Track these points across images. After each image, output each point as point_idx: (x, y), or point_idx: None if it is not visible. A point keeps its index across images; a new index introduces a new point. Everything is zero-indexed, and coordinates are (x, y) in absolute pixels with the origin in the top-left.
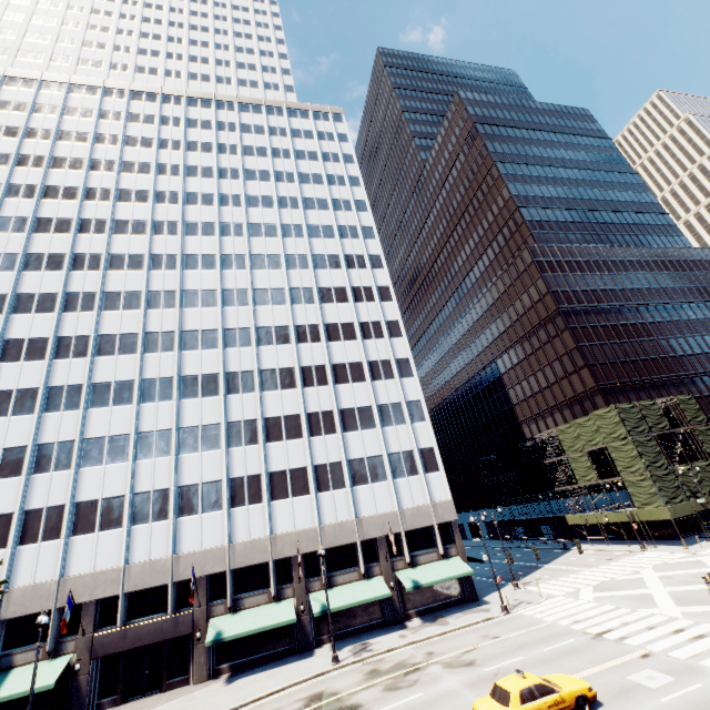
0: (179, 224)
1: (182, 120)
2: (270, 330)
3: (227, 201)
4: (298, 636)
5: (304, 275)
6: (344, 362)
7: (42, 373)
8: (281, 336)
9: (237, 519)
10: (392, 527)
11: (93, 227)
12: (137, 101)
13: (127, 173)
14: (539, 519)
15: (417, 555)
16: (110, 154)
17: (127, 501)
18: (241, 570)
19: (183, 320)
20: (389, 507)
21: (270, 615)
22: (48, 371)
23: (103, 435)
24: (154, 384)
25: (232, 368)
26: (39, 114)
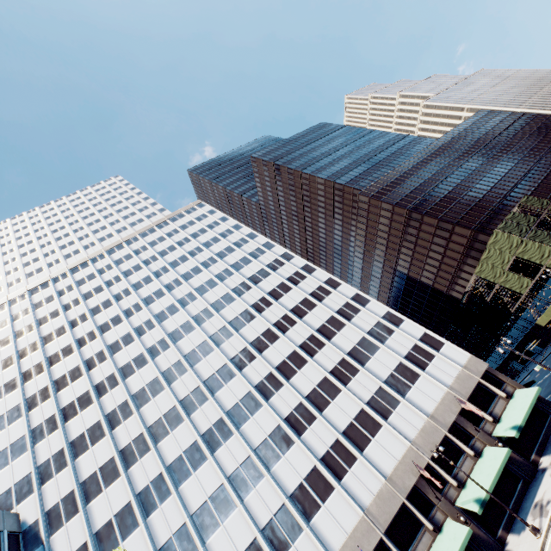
0: (152, 319)
1: (111, 264)
2: (259, 339)
3: (172, 286)
4: (482, 548)
5: (252, 293)
6: (322, 323)
7: (125, 487)
8: (270, 337)
9: (352, 487)
10: (456, 404)
11: (97, 360)
12: (76, 273)
13: (97, 314)
14: (522, 341)
15: (491, 410)
16: (79, 311)
17: (261, 542)
18: (390, 529)
19: (199, 374)
20: (440, 392)
21: (447, 545)
22: (128, 482)
23: (204, 500)
24: (212, 432)
25: (256, 381)
26: (18, 320)
